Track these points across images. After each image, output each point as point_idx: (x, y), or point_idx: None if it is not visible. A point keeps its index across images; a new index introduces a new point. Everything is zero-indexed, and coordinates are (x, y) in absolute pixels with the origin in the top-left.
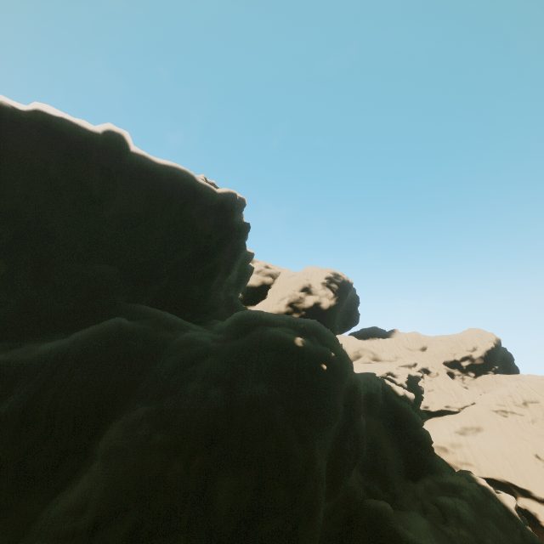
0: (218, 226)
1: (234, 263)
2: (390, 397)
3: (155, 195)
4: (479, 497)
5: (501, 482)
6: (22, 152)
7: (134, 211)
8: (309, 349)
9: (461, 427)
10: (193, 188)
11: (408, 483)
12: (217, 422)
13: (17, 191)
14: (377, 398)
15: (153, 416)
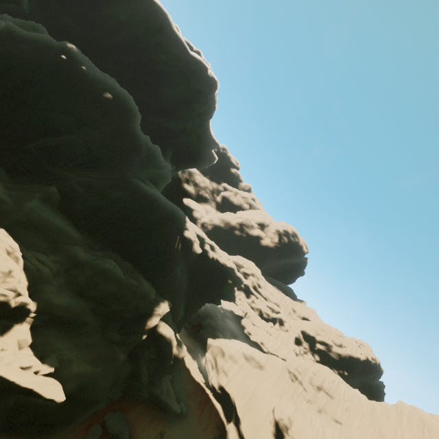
0: (166, 62)
1: (176, 111)
2: (171, 222)
3: (137, 15)
4: (139, 291)
5: (232, 402)
6: None
7: (121, 18)
8: (72, 53)
9: (250, 355)
10: (163, 26)
11: (116, 251)
12: None
13: None
14: (151, 200)
15: None
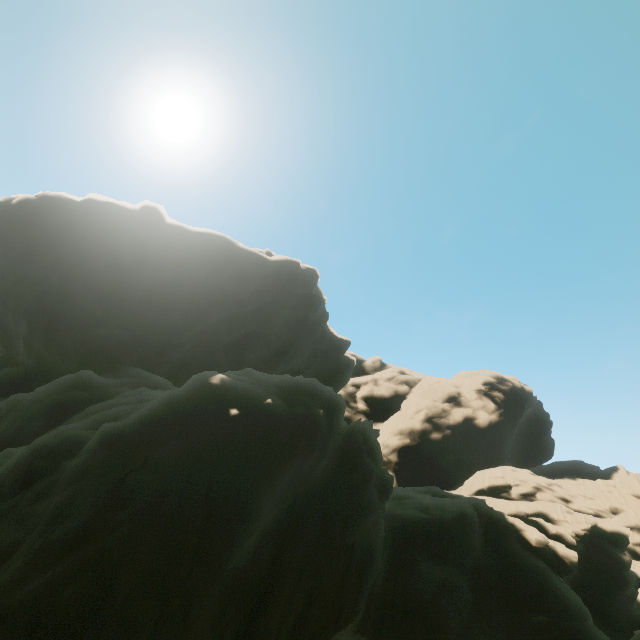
0: (257, 291)
1: (294, 342)
2: (504, 543)
3: (187, 262)
4: None
5: None
6: (63, 230)
7: (166, 279)
8: (230, 390)
9: None
10: (228, 252)
11: None
12: (36, 461)
13: (50, 261)
14: (458, 533)
15: (7, 457)
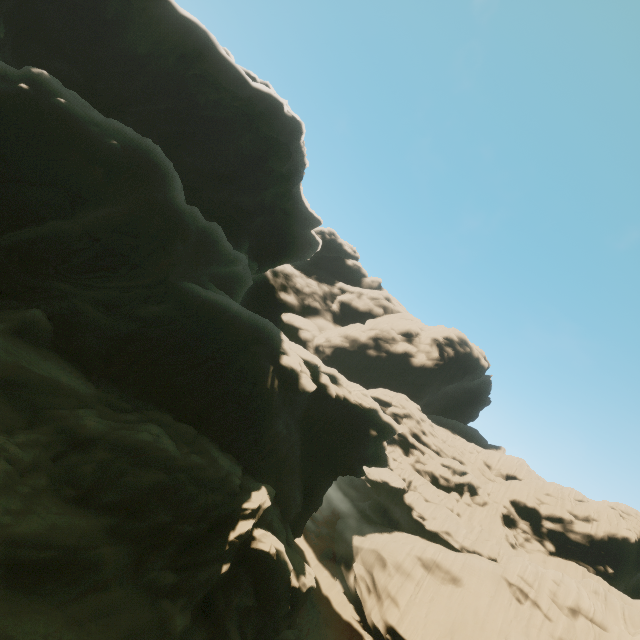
0: (216, 102)
1: (244, 176)
2: (256, 345)
3: (163, 42)
4: (207, 476)
5: None
6: None
7: (140, 52)
8: (41, 81)
9: (431, 559)
10: (204, 50)
11: (164, 409)
12: None
13: None
14: (215, 311)
15: None
